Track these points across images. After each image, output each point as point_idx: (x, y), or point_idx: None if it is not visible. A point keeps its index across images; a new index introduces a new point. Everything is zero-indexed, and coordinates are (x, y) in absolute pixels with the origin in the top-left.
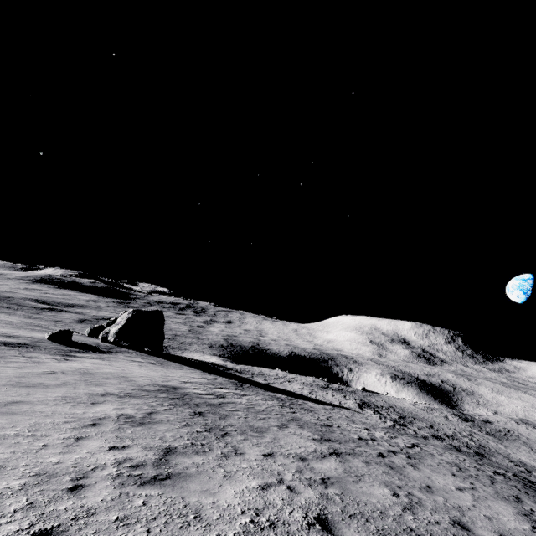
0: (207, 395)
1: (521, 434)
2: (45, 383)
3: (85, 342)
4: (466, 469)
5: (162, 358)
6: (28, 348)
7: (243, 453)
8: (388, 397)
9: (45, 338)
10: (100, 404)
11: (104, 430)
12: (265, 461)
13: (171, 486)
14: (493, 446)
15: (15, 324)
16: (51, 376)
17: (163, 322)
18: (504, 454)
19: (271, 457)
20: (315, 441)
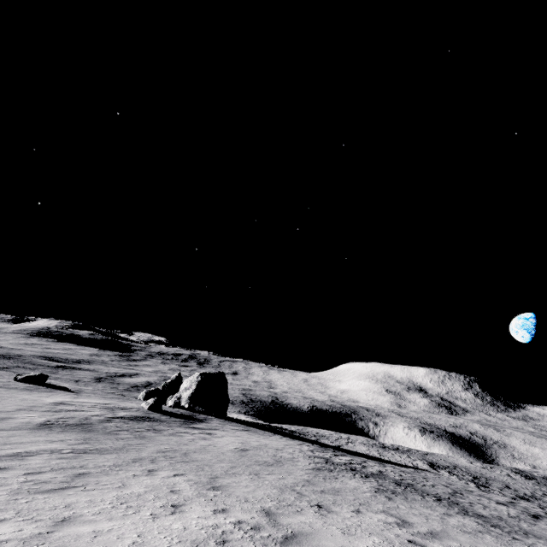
0: (354, 464)
1: None
2: (267, 460)
3: (167, 409)
4: None
5: (239, 424)
6: (161, 422)
7: (499, 516)
8: (442, 455)
9: (143, 408)
10: (341, 479)
11: (402, 501)
12: (522, 521)
13: (538, 538)
14: None
15: (98, 393)
16: (251, 453)
17: (227, 384)
18: None
19: (518, 519)
20: (502, 505)
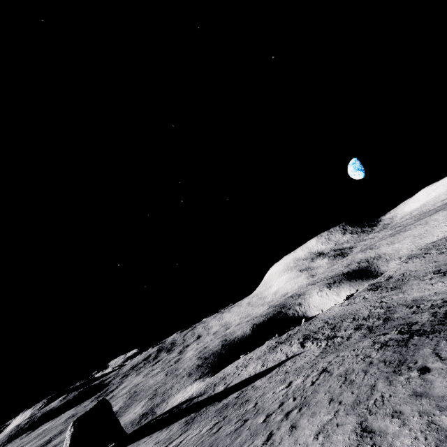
0: None
1: (411, 270)
2: None
3: None
4: (352, 371)
5: None
6: None
7: None
8: (323, 313)
9: None
10: None
11: None
12: None
13: None
14: (396, 300)
15: None
16: None
17: (110, 408)
18: (403, 302)
19: None
20: None
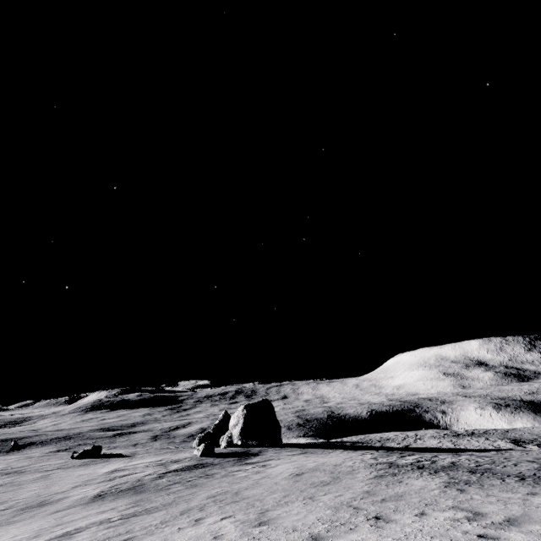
0: (422, 462)
1: None
2: (323, 480)
3: (221, 451)
4: None
5: (296, 448)
6: (214, 466)
7: None
8: (525, 428)
9: (196, 456)
10: (406, 482)
11: (477, 490)
12: None
13: None
14: None
15: (151, 451)
16: (307, 476)
17: (274, 410)
18: None
19: None
20: None
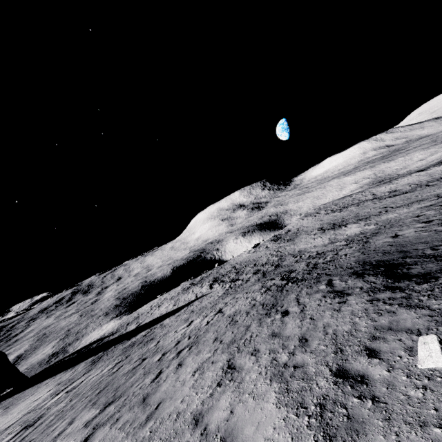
0: (12, 439)
1: (304, 226)
2: None
3: None
4: (239, 312)
5: (17, 394)
6: None
7: None
8: (233, 259)
9: None
10: None
11: None
12: None
13: None
14: (288, 250)
15: None
16: None
17: (4, 358)
18: (292, 252)
19: None
20: (82, 430)
